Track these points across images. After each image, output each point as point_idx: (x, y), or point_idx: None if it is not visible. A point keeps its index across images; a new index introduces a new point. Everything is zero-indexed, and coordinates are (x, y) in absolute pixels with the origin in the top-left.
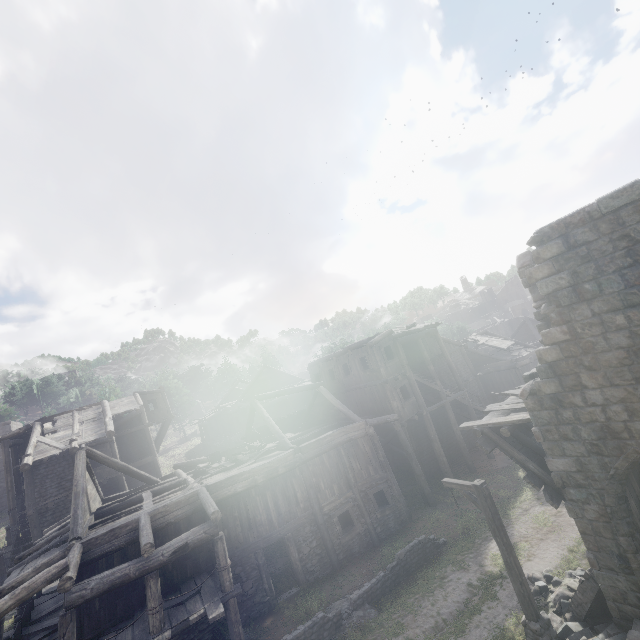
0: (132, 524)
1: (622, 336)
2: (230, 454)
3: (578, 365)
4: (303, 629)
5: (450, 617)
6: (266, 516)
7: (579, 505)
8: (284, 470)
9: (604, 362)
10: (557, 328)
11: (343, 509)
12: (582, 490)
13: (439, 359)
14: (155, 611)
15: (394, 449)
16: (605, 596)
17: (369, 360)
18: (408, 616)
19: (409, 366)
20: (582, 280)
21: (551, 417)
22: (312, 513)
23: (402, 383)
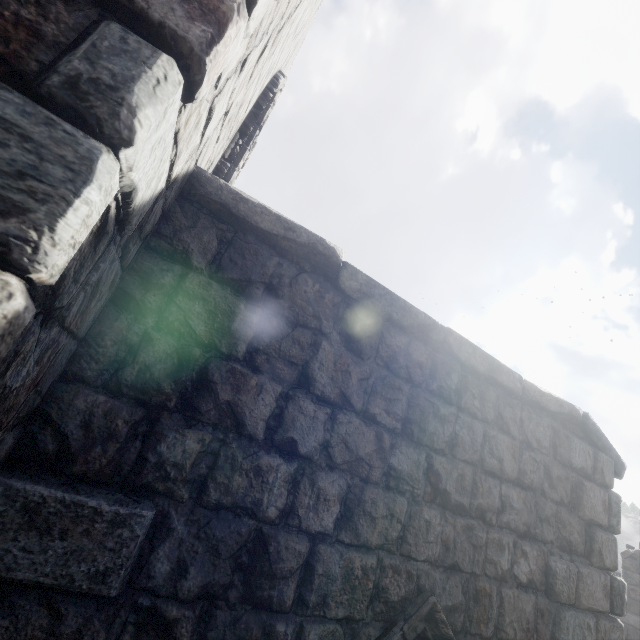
0: None
1: None
2: None
3: None
4: None
5: None
6: None
7: None
8: None
9: None
10: None
11: None
12: None
13: None
14: None
15: None
16: None
17: None
18: None
19: None
20: None
21: None
22: None
23: None
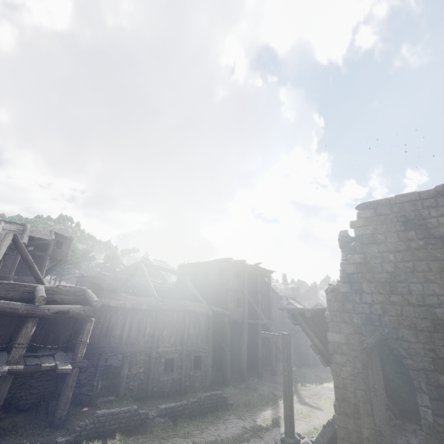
0: (30, 287)
1: (390, 266)
2: (111, 286)
3: (363, 278)
4: (119, 410)
5: (226, 439)
6: (120, 332)
7: (339, 366)
8: (146, 308)
9: (377, 279)
10: (358, 255)
11: (171, 355)
12: (344, 356)
13: (263, 297)
14: (21, 346)
15: (216, 338)
16: (338, 435)
17: (225, 272)
18: (197, 431)
19: (247, 287)
20: (378, 232)
21: (339, 306)
22: (150, 347)
23: (239, 295)
